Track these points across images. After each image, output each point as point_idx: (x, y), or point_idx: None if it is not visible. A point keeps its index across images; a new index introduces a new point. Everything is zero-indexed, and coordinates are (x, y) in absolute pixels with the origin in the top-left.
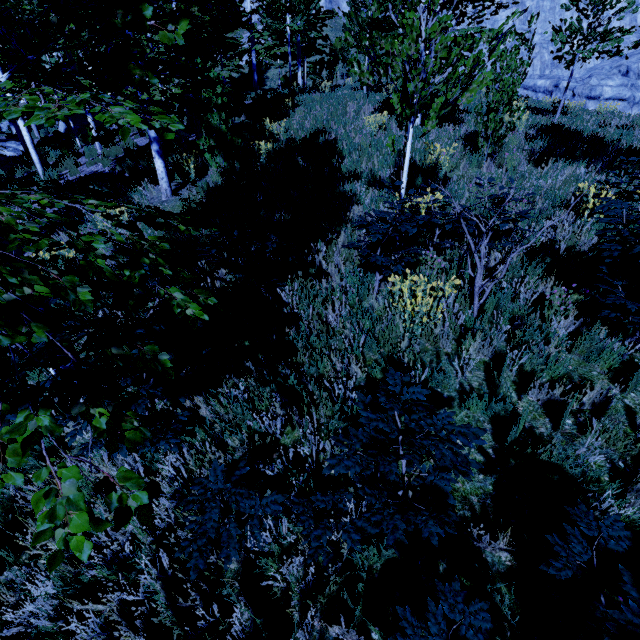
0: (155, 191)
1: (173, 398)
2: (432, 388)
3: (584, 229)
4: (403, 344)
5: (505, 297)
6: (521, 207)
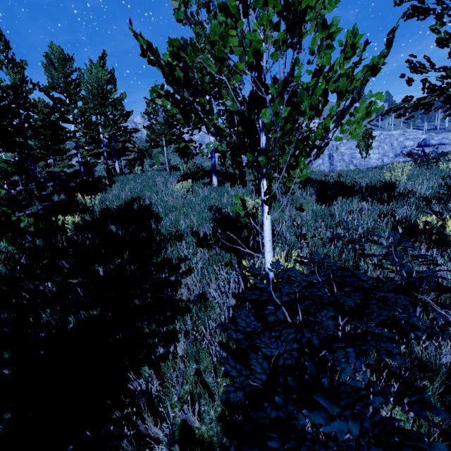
0: None
1: None
2: None
3: None
4: None
5: None
6: (378, 249)
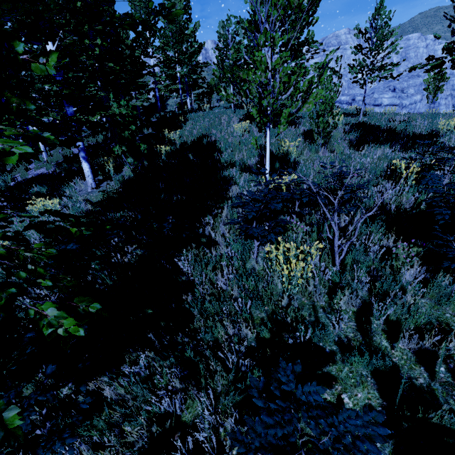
0: (84, 185)
1: (74, 387)
2: (315, 343)
3: (403, 192)
4: (284, 302)
5: (359, 252)
6: (354, 179)
